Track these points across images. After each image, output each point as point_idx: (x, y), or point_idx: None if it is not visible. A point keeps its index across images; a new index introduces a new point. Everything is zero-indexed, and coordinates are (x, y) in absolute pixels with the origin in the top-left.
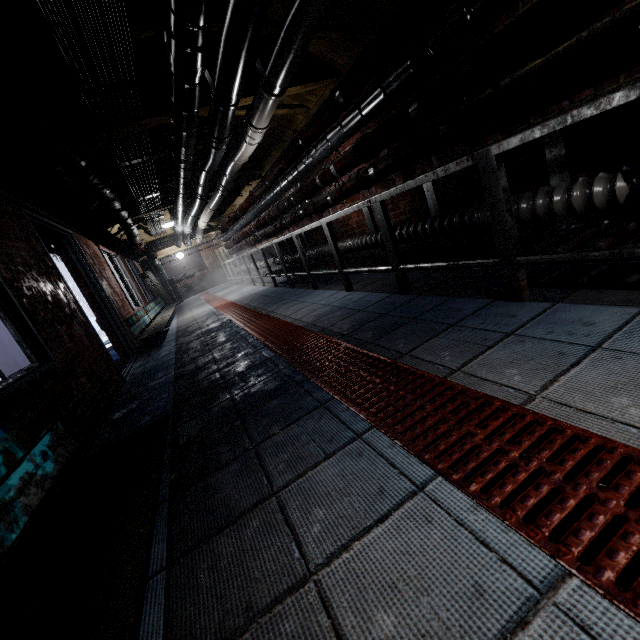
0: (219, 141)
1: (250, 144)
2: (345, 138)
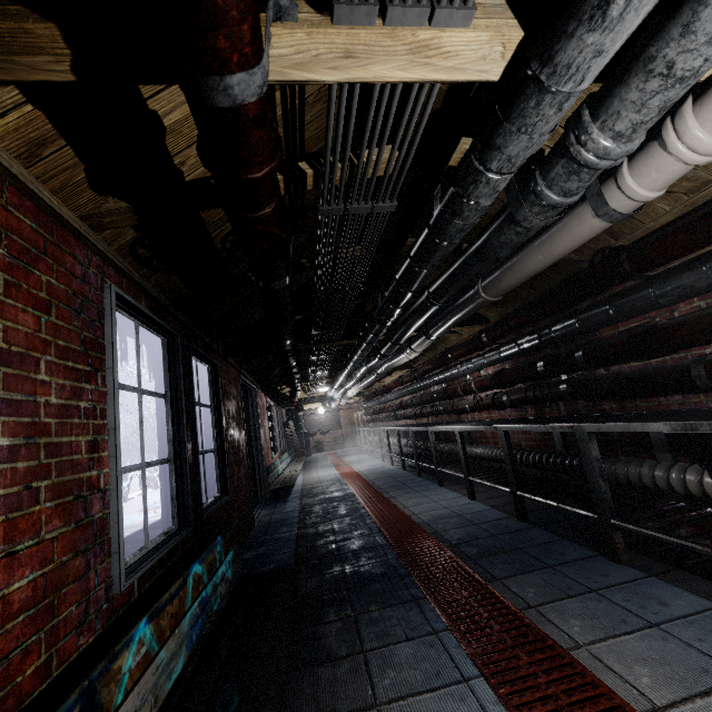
0: (384, 357)
1: (407, 357)
2: (486, 366)
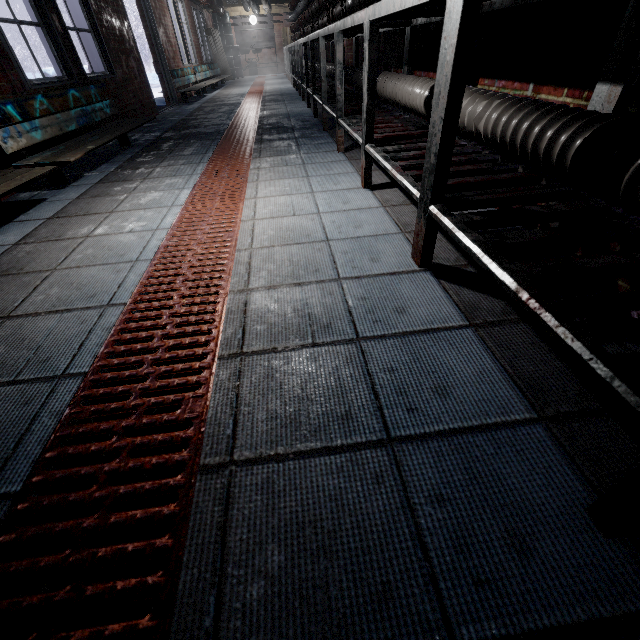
0: None
1: None
2: None
